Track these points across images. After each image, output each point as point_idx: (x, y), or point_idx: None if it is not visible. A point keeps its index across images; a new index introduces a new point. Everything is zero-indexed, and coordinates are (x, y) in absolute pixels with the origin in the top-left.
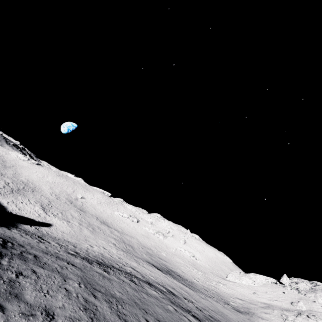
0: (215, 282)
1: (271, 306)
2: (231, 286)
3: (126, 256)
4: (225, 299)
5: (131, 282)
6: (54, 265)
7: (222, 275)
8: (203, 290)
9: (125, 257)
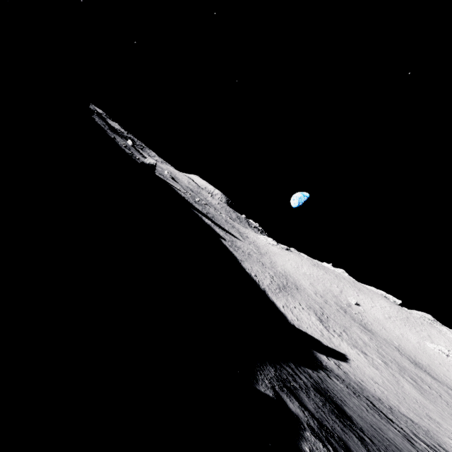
0: None
1: None
2: None
3: None
4: None
5: None
6: None
7: None
8: None
9: None
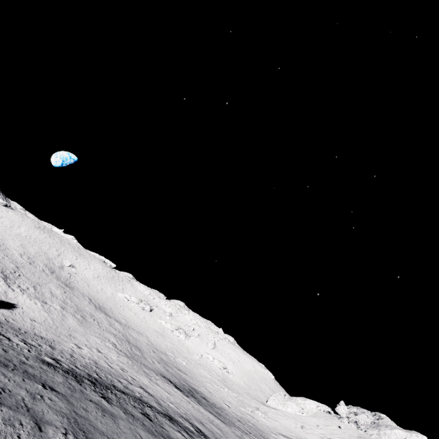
0: (251, 408)
1: None
2: (273, 414)
3: (131, 365)
4: (265, 435)
5: (143, 416)
6: (20, 392)
7: (261, 399)
8: (236, 421)
9: (130, 368)
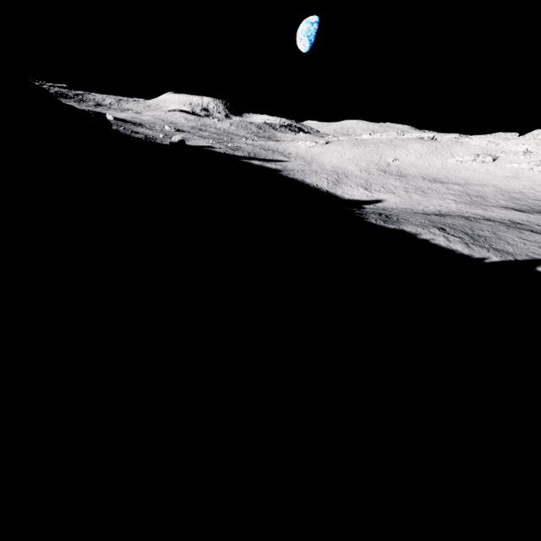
0: None
1: None
2: None
3: (468, 207)
4: None
5: (465, 220)
6: (407, 217)
7: None
8: None
9: (466, 209)
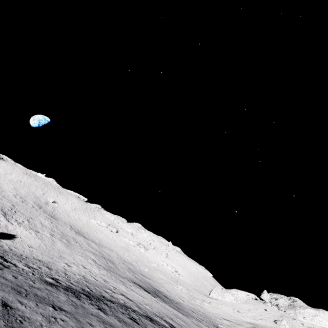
0: (199, 300)
1: (257, 325)
2: (215, 304)
3: (110, 276)
4: (213, 320)
5: (132, 321)
6: (37, 318)
7: (205, 292)
8: (191, 312)
9: (110, 279)
